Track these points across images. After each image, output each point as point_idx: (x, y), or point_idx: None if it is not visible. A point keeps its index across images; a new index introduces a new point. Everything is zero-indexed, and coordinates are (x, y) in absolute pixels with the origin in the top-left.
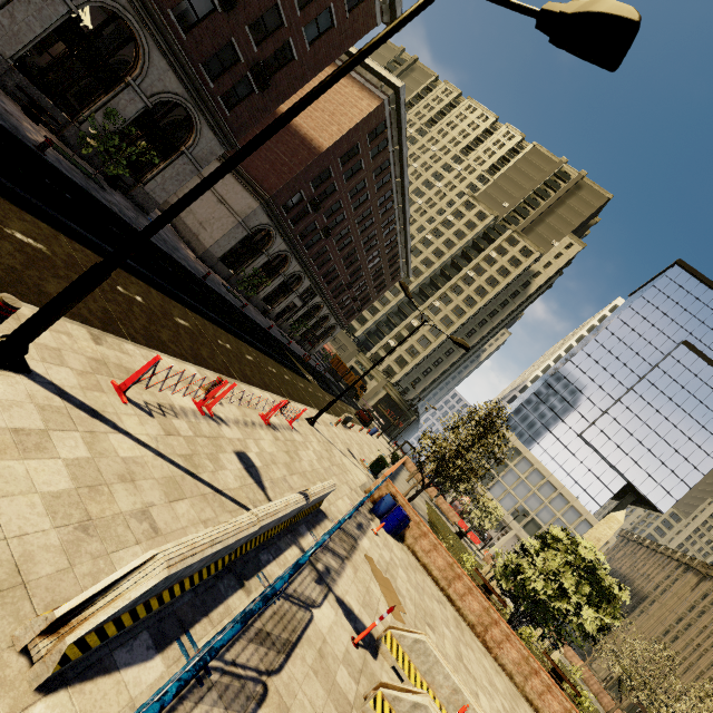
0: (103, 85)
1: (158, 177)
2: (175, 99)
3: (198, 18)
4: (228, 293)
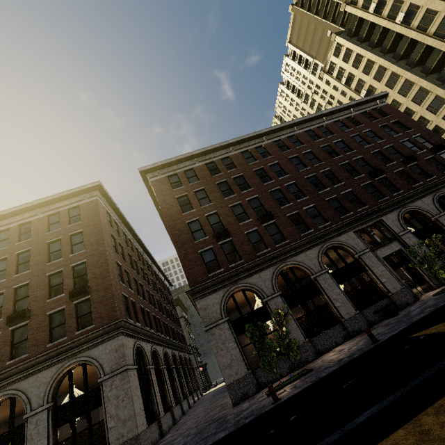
0: (22, 444)
1: (110, 423)
2: (58, 377)
3: (27, 339)
4: (265, 400)
